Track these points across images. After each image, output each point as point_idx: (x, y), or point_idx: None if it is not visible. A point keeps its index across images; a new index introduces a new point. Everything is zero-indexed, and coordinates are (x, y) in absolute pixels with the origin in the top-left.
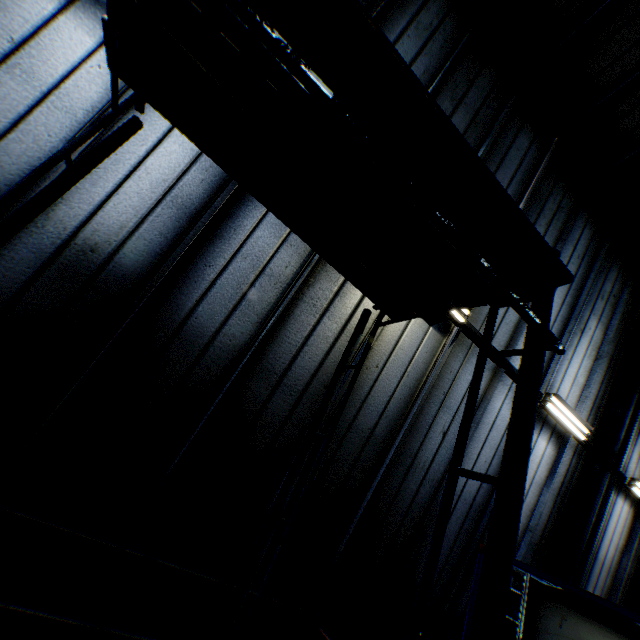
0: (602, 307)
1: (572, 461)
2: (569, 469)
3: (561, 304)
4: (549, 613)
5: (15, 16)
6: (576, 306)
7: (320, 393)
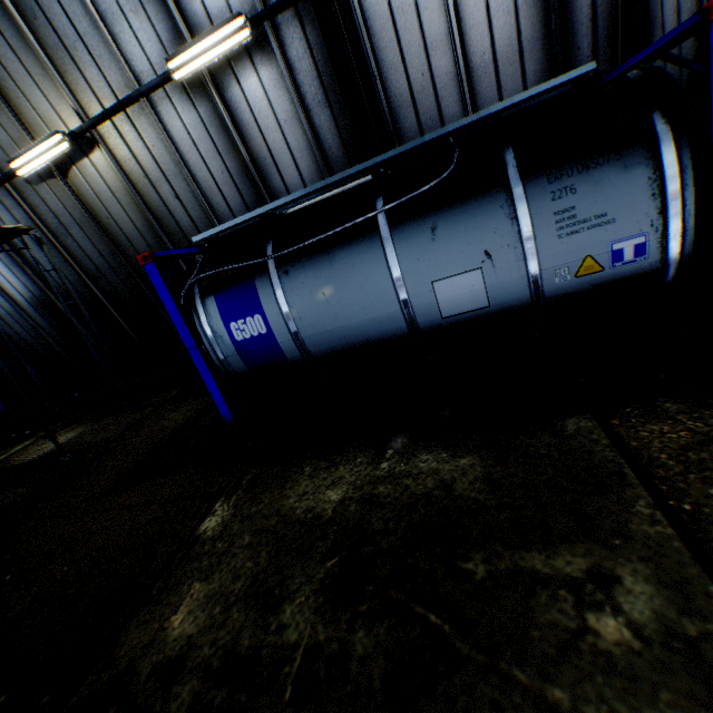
0: None
1: (310, 36)
2: (315, 50)
3: None
4: None
5: None
6: None
7: (115, 259)
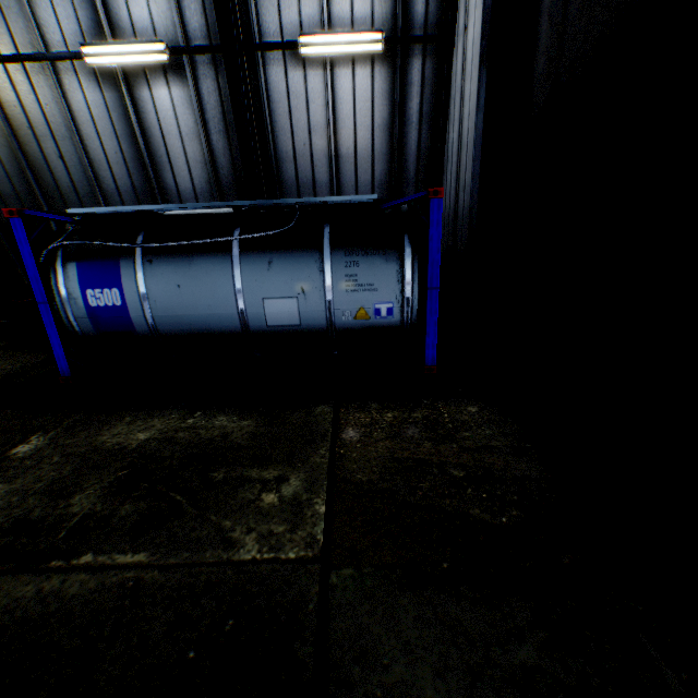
0: None
1: (221, 81)
2: (224, 93)
3: None
4: None
5: None
6: None
7: None
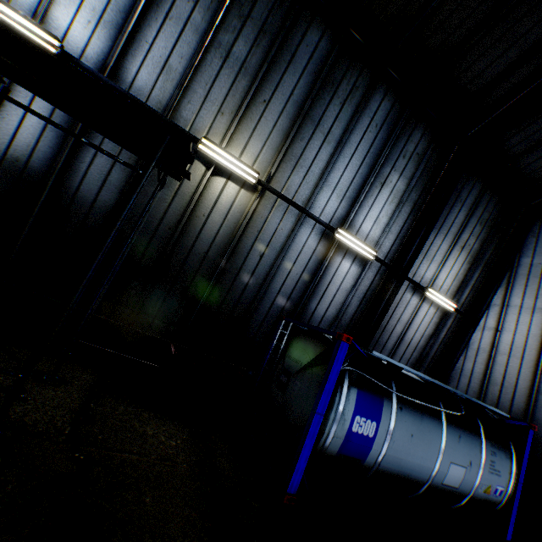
0: (405, 164)
1: (377, 277)
2: (374, 282)
3: (361, 165)
4: (296, 340)
5: None
6: (376, 165)
7: (166, 232)
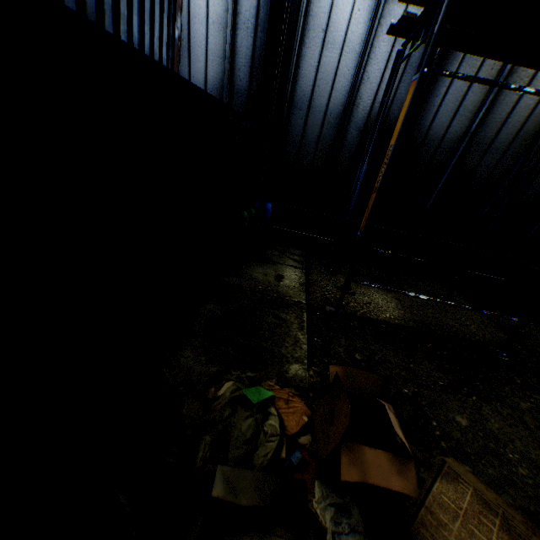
0: None
1: None
2: None
3: None
4: None
5: (319, 16)
6: None
7: (519, 146)
